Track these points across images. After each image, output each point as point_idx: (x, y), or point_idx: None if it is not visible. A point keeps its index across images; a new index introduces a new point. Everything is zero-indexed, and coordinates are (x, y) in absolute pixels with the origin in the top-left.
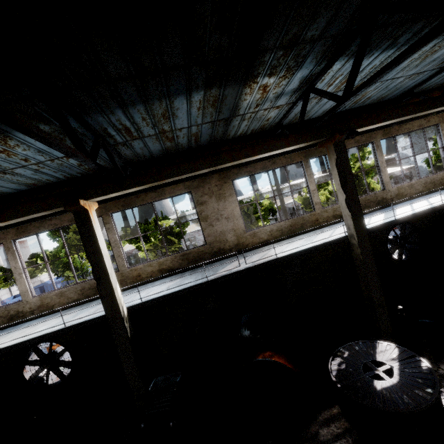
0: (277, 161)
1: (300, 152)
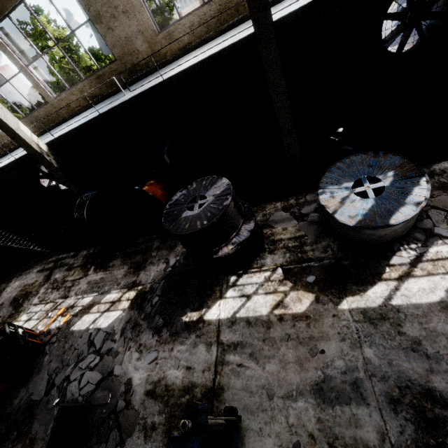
0: None
1: None
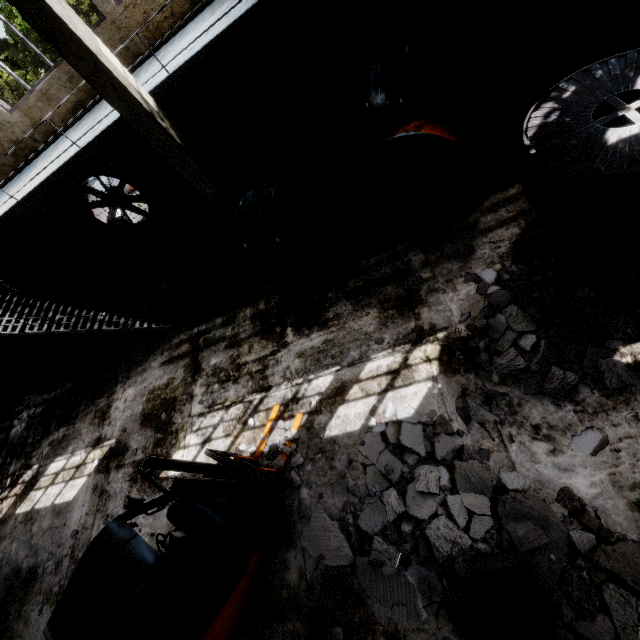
0: None
1: None
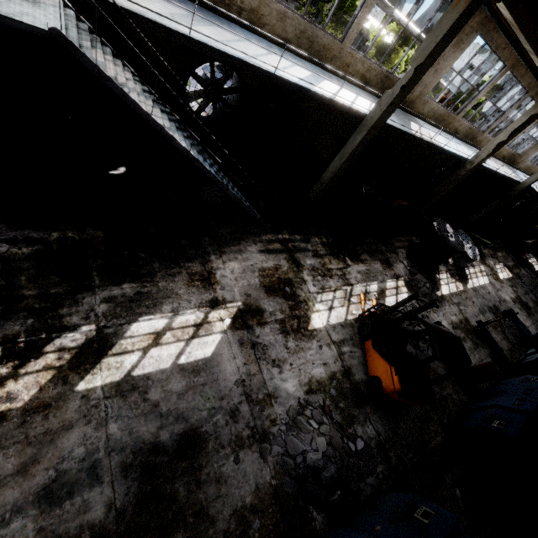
0: (506, 49)
1: (518, 57)
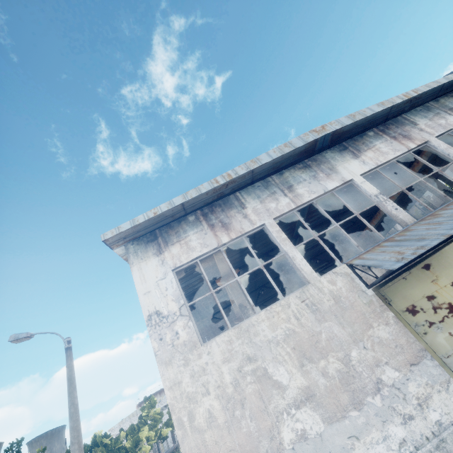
0: None
1: None
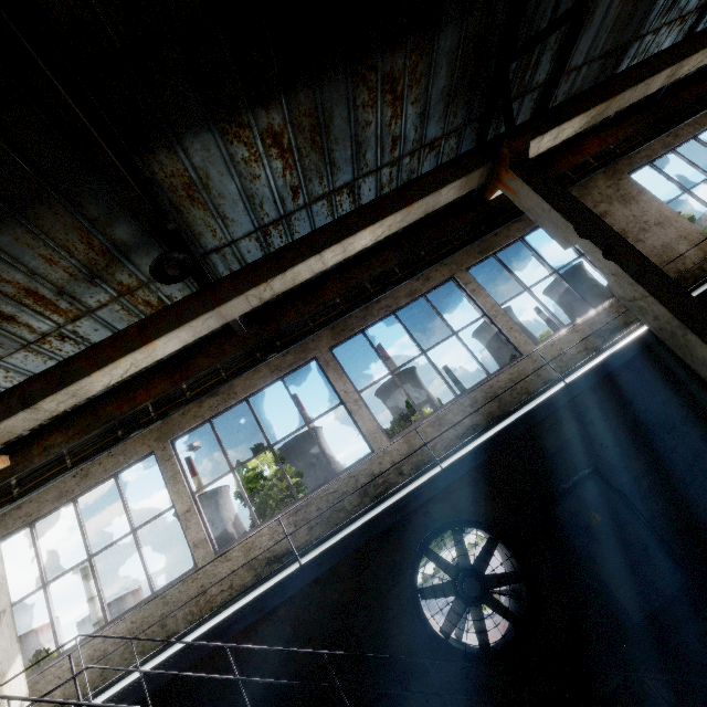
0: (678, 133)
1: (705, 113)
